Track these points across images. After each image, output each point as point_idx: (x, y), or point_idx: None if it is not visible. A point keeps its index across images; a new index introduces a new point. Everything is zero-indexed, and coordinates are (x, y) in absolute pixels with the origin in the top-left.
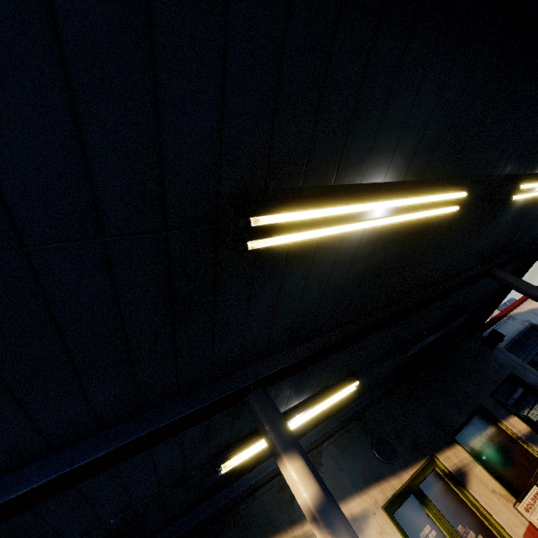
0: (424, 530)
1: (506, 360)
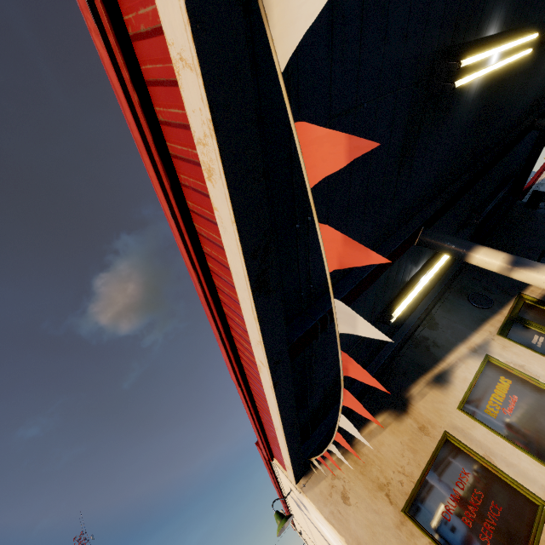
0: (533, 338)
1: None
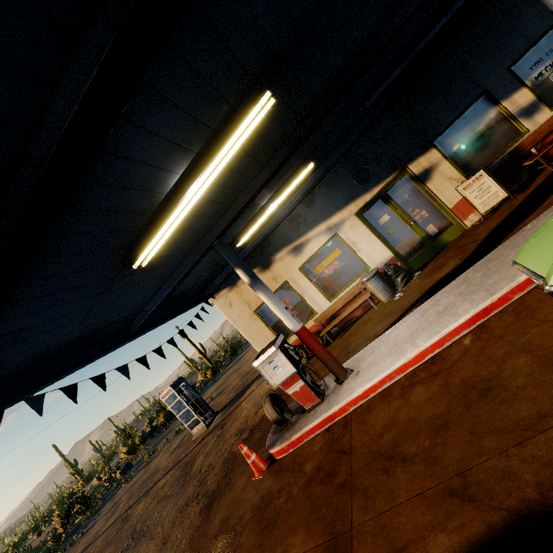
0: (382, 218)
1: None
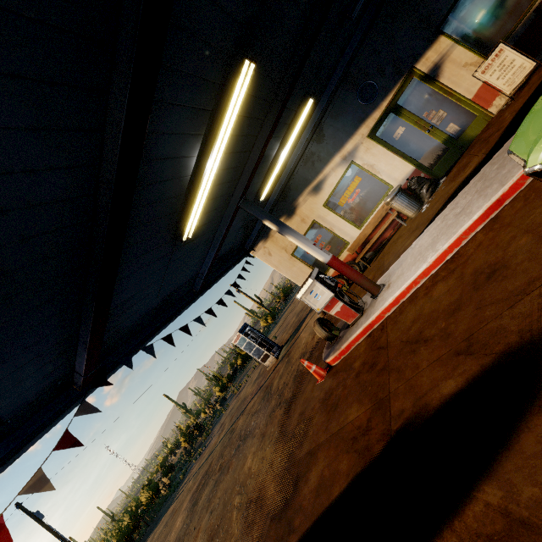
0: (396, 132)
1: None
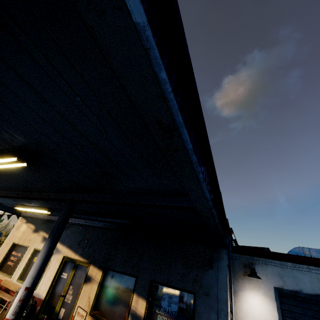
0: (65, 273)
1: (210, 285)
